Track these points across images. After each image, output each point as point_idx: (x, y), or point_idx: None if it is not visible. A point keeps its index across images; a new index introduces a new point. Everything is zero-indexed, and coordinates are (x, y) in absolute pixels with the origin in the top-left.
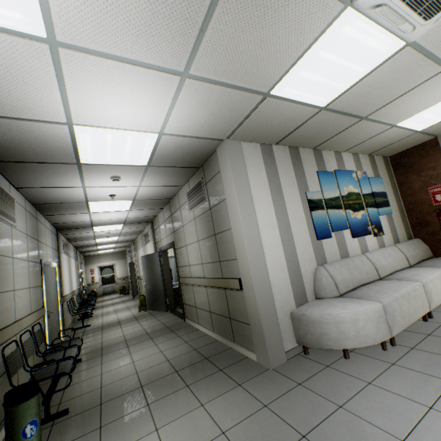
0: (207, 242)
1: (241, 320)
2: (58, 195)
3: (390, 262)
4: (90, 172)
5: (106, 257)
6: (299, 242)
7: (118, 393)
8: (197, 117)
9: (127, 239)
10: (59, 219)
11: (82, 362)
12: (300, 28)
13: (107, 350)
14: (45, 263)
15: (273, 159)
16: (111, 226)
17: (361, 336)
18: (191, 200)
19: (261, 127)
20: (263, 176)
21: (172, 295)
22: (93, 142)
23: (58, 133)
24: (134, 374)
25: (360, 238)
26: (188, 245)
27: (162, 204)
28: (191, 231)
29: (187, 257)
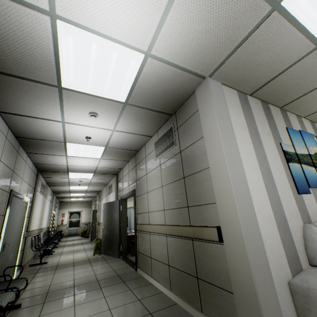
0: (173, 186)
1: (216, 283)
2: (39, 129)
3: None
4: (70, 102)
5: (76, 204)
6: (282, 192)
7: None
8: (191, 32)
9: (94, 189)
10: (40, 159)
11: (20, 309)
12: None
13: (52, 296)
14: (15, 194)
15: (249, 107)
16: (84, 174)
17: None
18: (159, 147)
19: (248, 64)
20: (242, 119)
21: (126, 241)
22: (76, 54)
23: (39, 29)
24: None
25: None
26: (150, 192)
27: (129, 156)
28: (154, 178)
29: (147, 203)
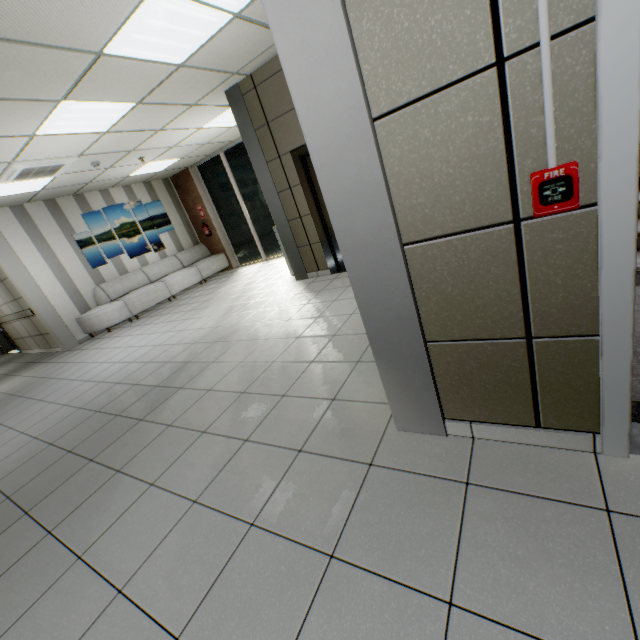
0: (1, 286)
1: (47, 333)
2: None
3: (164, 269)
4: None
5: None
6: (75, 274)
7: None
8: None
9: None
10: None
11: None
12: None
13: None
14: None
15: (30, 216)
16: None
17: (112, 320)
18: None
19: None
20: (23, 234)
21: (3, 338)
22: None
23: None
24: None
25: (140, 257)
26: None
27: None
28: None
29: None
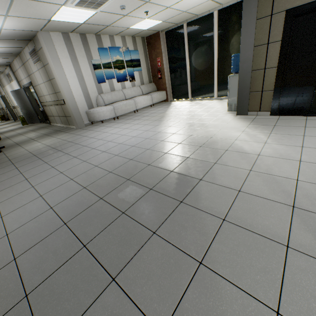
0: (48, 83)
1: (69, 116)
2: None
3: (133, 93)
4: None
5: None
6: (89, 84)
7: (23, 142)
8: (19, 25)
9: None
10: None
11: None
12: (49, 8)
13: (11, 137)
14: None
15: (71, 42)
16: None
17: (105, 116)
18: (33, 58)
19: (56, 28)
20: (66, 52)
21: (41, 114)
22: None
23: None
24: (28, 138)
25: (122, 82)
26: (40, 85)
27: (14, 56)
28: (39, 77)
29: (41, 91)
